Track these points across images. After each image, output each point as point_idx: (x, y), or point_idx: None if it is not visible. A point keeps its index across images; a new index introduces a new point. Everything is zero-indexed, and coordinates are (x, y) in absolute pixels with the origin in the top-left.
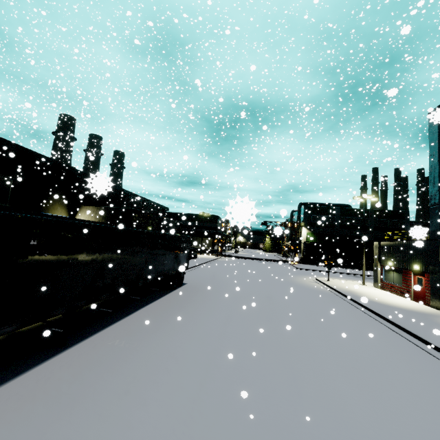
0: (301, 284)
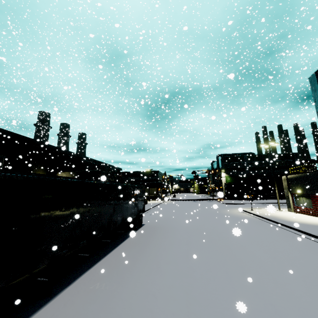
0: (232, 215)
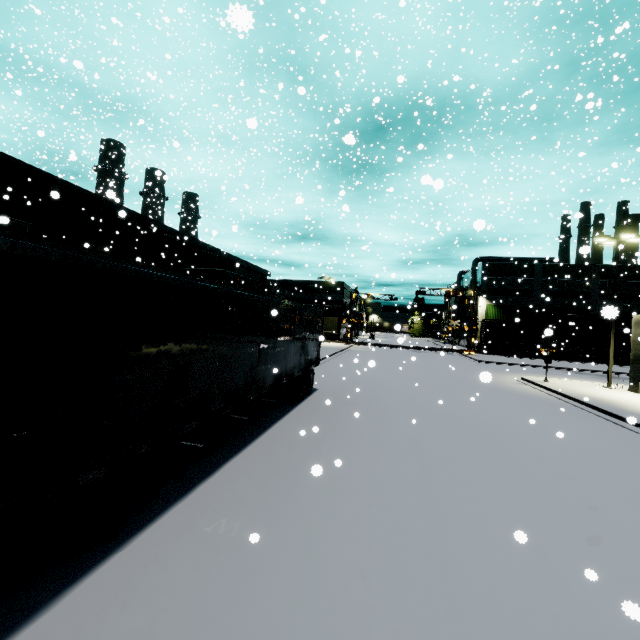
0: (504, 388)
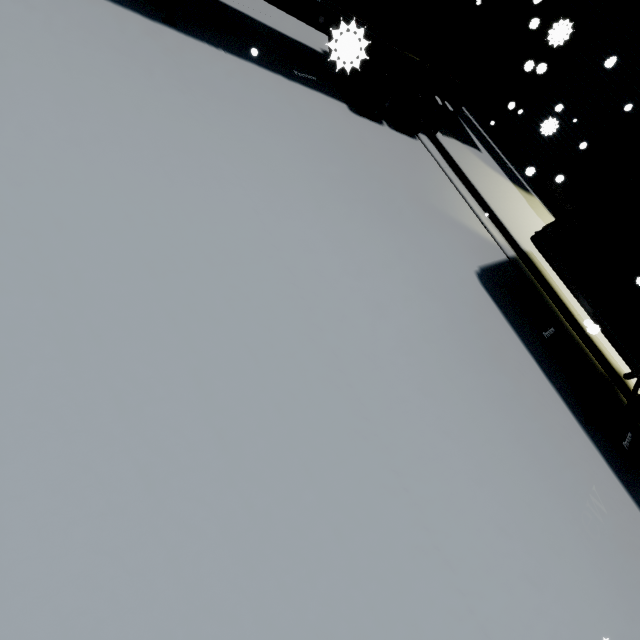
0: None
